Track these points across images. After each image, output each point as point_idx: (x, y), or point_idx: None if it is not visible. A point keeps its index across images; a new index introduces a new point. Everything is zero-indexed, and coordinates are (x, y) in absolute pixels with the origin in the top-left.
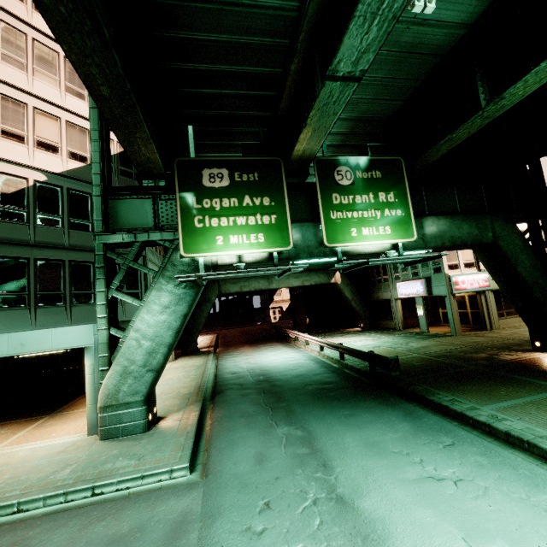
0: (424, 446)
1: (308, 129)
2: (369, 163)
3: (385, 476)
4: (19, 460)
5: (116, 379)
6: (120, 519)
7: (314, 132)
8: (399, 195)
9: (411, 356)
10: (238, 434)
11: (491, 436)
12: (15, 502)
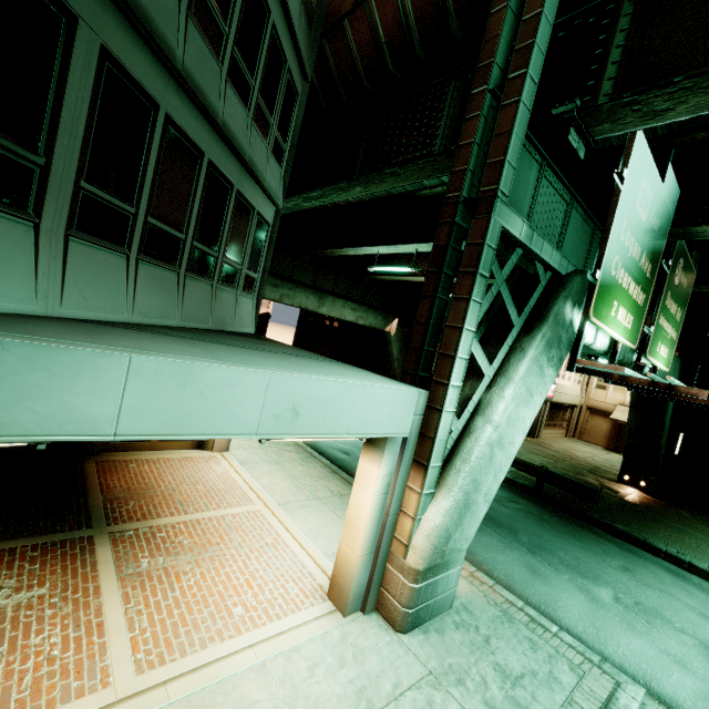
0: None
1: None
2: (688, 267)
3: None
4: None
5: (453, 516)
6: None
7: None
8: (681, 316)
9: None
10: (572, 605)
11: None
12: None
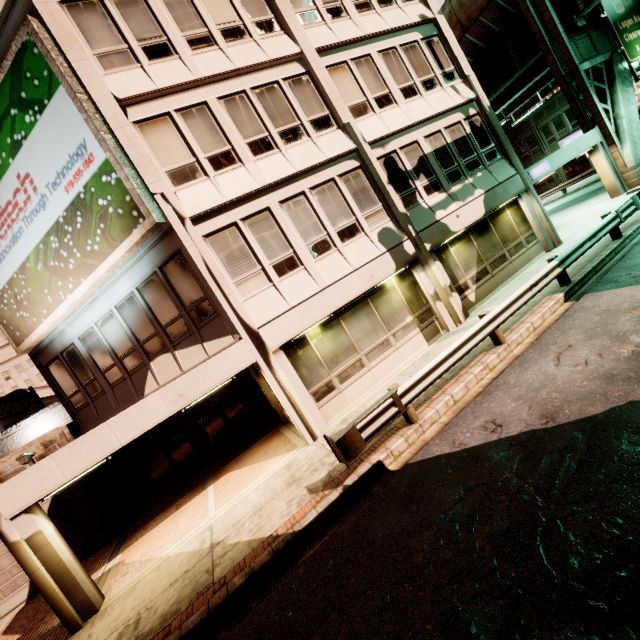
0: None
1: None
2: None
3: None
4: None
5: (632, 148)
6: None
7: None
8: None
9: None
10: None
11: None
12: None
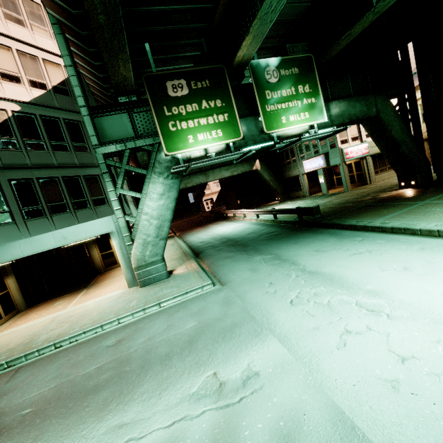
0: (347, 244)
1: (250, 37)
2: (289, 62)
3: (331, 259)
4: (93, 307)
5: (140, 248)
6: (189, 308)
7: (253, 38)
8: (312, 86)
9: (322, 208)
10: (231, 265)
11: (382, 232)
12: (116, 319)
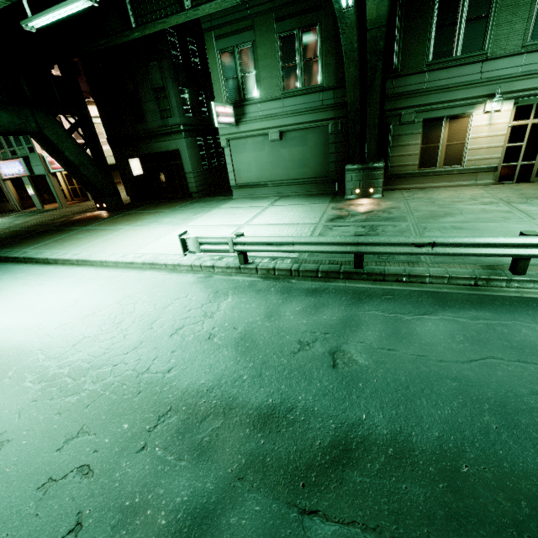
0: None
1: None
2: None
3: None
4: None
5: None
6: None
7: None
8: None
9: (5, 232)
10: None
11: (19, 262)
12: None
